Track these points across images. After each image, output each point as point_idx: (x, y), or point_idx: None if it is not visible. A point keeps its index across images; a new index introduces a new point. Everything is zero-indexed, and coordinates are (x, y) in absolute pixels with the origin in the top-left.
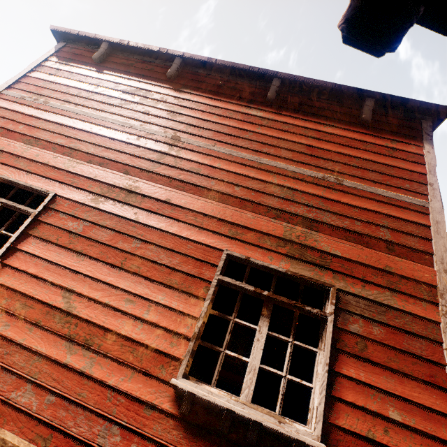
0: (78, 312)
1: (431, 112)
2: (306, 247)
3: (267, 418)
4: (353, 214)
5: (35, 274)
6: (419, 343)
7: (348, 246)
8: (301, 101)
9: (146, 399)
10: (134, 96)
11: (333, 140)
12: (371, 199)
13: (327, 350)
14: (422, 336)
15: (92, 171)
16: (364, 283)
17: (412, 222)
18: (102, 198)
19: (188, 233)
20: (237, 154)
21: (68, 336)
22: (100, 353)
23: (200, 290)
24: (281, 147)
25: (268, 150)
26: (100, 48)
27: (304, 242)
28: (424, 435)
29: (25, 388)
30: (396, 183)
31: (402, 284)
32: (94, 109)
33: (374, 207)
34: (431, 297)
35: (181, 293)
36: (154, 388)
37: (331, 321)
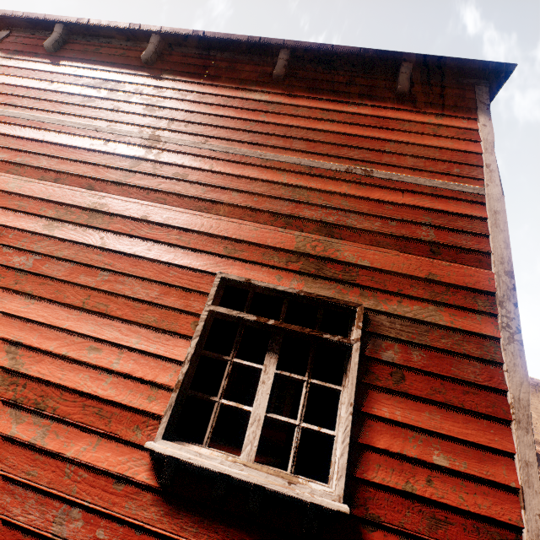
0: (27, 370)
1: (487, 73)
2: (325, 260)
3: (273, 479)
4: (386, 212)
5: None
6: (472, 367)
7: (379, 253)
8: (318, 77)
9: (115, 471)
10: (100, 90)
11: (360, 122)
12: (410, 191)
13: (352, 387)
14: (477, 357)
15: (45, 190)
16: (400, 298)
17: (463, 215)
18: (58, 222)
19: (171, 256)
20: (235, 150)
21: (14, 402)
22: (56, 419)
23: (187, 326)
24: (293, 137)
25: (275, 142)
26: (54, 32)
27: (323, 254)
28: (479, 481)
29: None
30: (442, 168)
31: (450, 295)
32: (48, 111)
33: (413, 202)
34: (488, 307)
35: (163, 333)
36: (127, 456)
37: (357, 350)
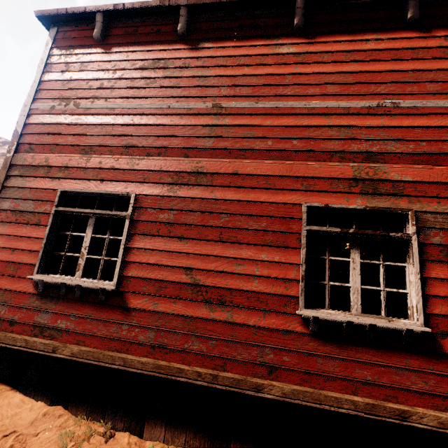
0: (203, 282)
1: None
2: (377, 181)
3: (378, 320)
4: (416, 136)
5: (155, 263)
6: None
7: (417, 169)
8: (333, 18)
9: (282, 328)
10: (155, 71)
11: (380, 58)
12: (433, 114)
13: (417, 263)
14: None
15: (155, 163)
16: (438, 200)
17: None
18: (176, 186)
19: (265, 197)
20: (284, 104)
21: (205, 301)
22: (233, 307)
23: (294, 242)
24: (326, 83)
25: (313, 91)
26: (96, 22)
27: (375, 177)
28: None
29: (192, 340)
30: None
31: None
32: (124, 98)
33: (437, 123)
34: None
35: (279, 249)
36: (285, 320)
37: (415, 240)
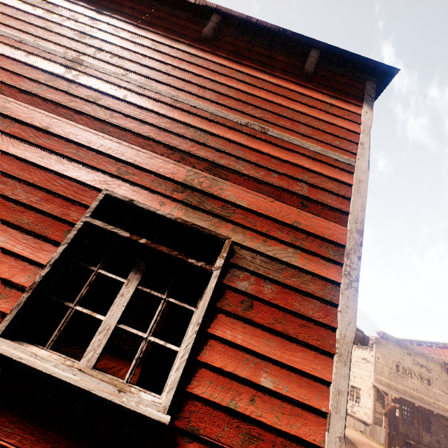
0: None
1: (377, 72)
2: (208, 195)
3: (104, 386)
4: (271, 165)
5: None
6: (313, 305)
7: (257, 197)
8: (242, 44)
9: None
10: (36, 9)
11: (268, 88)
12: (296, 152)
13: (203, 309)
14: (318, 297)
15: None
16: (266, 238)
17: (334, 179)
18: None
19: (63, 167)
20: (151, 87)
21: None
22: None
23: (59, 233)
24: (207, 88)
25: (190, 88)
26: None
27: (207, 190)
28: (296, 404)
29: None
30: (326, 138)
31: (309, 242)
32: None
33: (296, 160)
34: (337, 256)
35: (33, 236)
36: None
37: (216, 276)
